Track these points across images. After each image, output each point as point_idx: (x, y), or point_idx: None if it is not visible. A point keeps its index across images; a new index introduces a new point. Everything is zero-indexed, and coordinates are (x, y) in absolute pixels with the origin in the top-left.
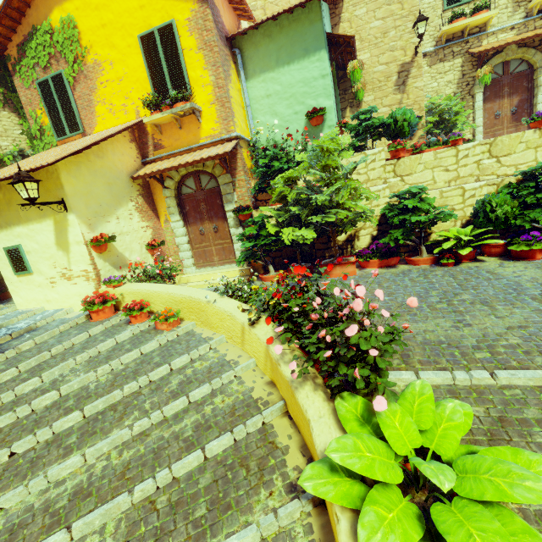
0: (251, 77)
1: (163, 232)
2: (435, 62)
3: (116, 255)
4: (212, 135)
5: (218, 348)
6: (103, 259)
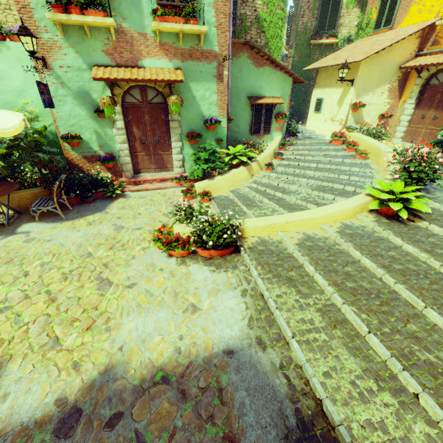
0: None
1: (397, 109)
2: None
3: (359, 115)
4: None
5: (374, 173)
6: (352, 116)
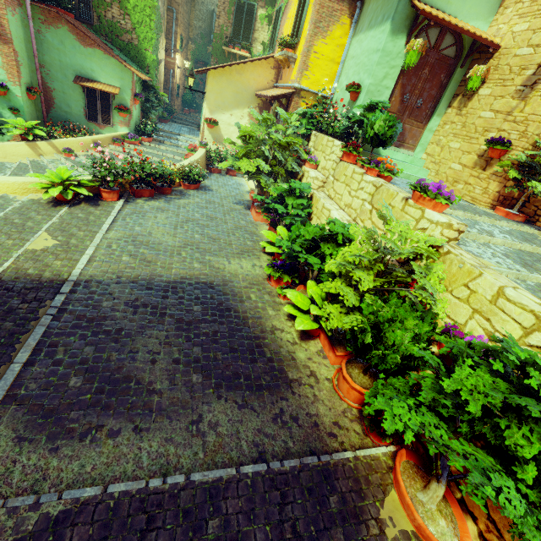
0: (356, 34)
1: None
2: None
3: (219, 134)
4: (293, 80)
5: None
6: (210, 132)
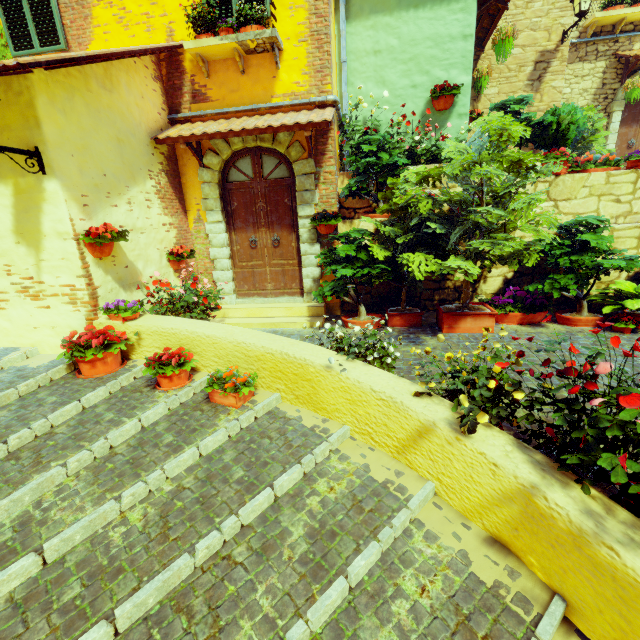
0: (355, 17)
1: (191, 237)
2: (574, 60)
3: (124, 264)
4: (295, 92)
5: (344, 450)
6: (104, 269)
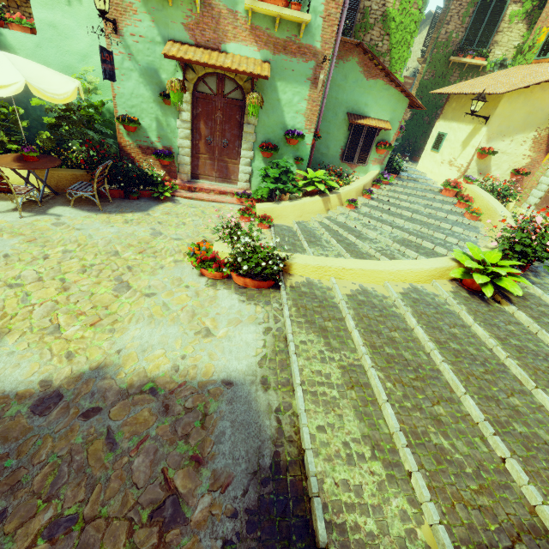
0: None
1: (539, 167)
2: None
3: (486, 165)
4: None
5: (479, 240)
6: (476, 163)
